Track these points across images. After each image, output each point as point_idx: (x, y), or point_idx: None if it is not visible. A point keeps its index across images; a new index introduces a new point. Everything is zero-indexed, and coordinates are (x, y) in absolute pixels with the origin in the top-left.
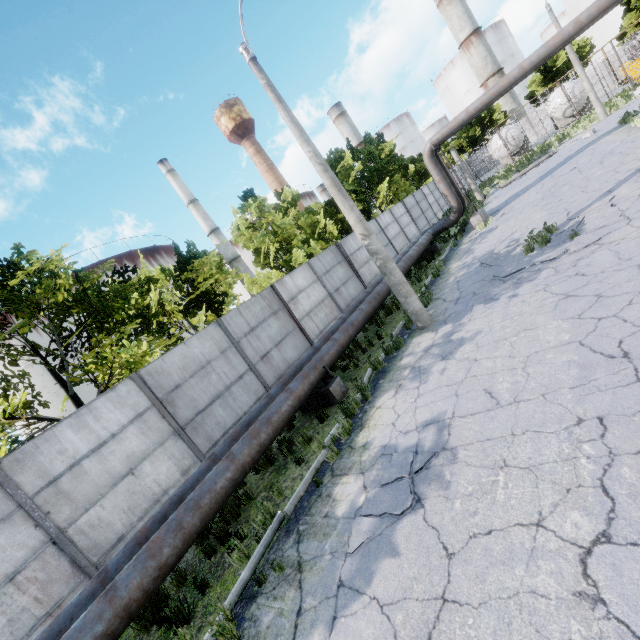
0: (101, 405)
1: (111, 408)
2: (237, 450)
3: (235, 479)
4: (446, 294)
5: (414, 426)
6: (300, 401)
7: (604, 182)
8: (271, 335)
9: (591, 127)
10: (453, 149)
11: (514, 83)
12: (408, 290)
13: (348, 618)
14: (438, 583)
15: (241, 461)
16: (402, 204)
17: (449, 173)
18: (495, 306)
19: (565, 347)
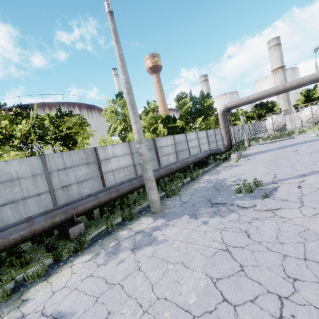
0: None
1: None
2: None
3: None
4: (185, 194)
5: (52, 311)
6: (34, 233)
7: (305, 167)
8: (78, 175)
9: (317, 132)
10: (242, 115)
11: (278, 92)
12: (152, 185)
13: None
14: None
15: None
16: (206, 132)
17: (229, 126)
18: (191, 223)
19: (181, 314)
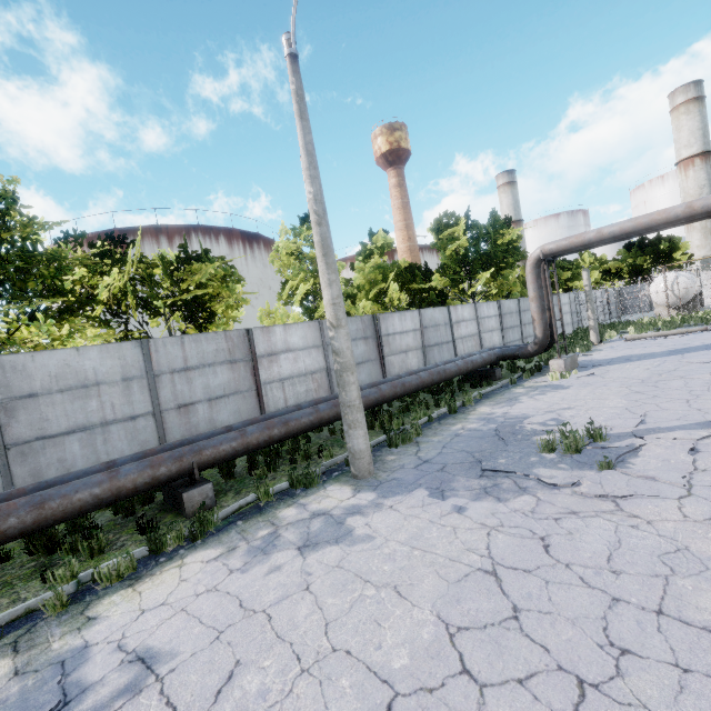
0: None
1: None
2: None
3: None
4: (429, 444)
5: (136, 644)
6: (118, 494)
7: None
8: (211, 385)
9: None
10: (587, 269)
11: (673, 222)
12: (356, 419)
13: None
14: None
15: None
16: (497, 304)
17: (549, 295)
18: (430, 508)
19: (373, 685)
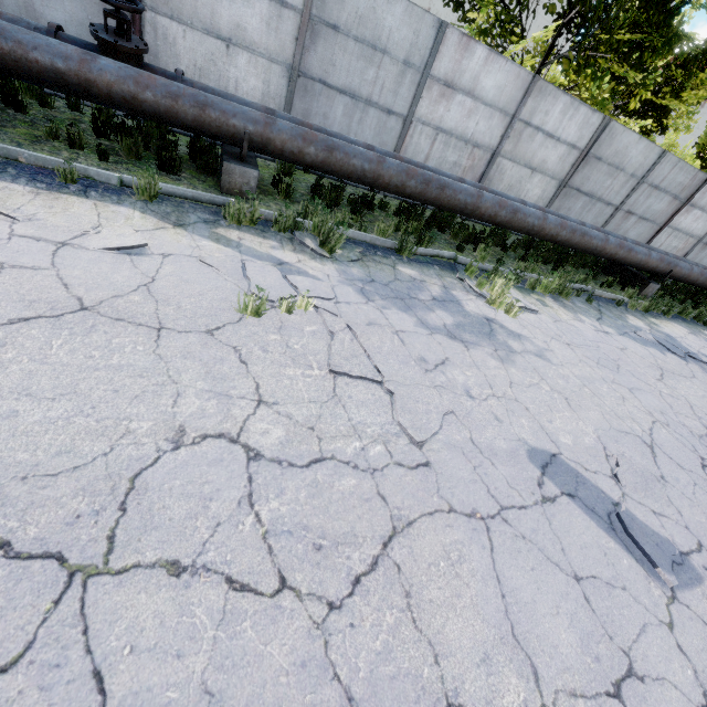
0: (581, 113)
1: (578, 122)
2: (611, 239)
3: (596, 249)
4: None
5: (697, 350)
6: (643, 265)
7: None
8: (651, 207)
9: None
10: None
11: None
12: None
13: (630, 341)
14: (684, 374)
15: (607, 246)
16: None
17: None
18: None
19: None
